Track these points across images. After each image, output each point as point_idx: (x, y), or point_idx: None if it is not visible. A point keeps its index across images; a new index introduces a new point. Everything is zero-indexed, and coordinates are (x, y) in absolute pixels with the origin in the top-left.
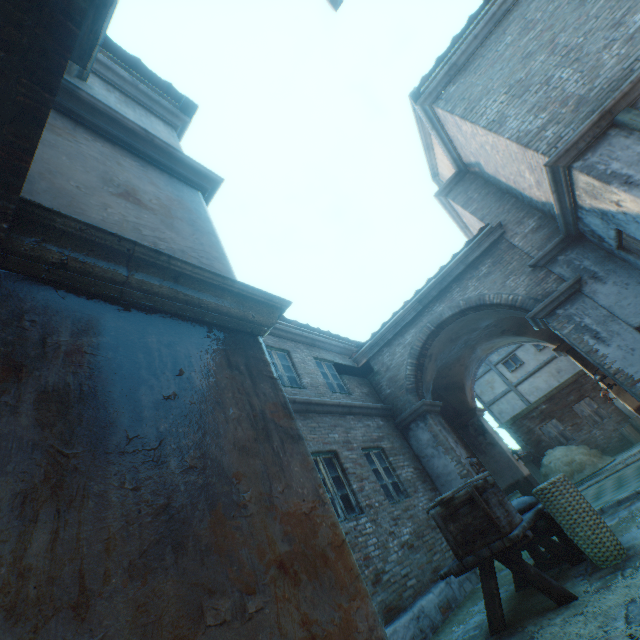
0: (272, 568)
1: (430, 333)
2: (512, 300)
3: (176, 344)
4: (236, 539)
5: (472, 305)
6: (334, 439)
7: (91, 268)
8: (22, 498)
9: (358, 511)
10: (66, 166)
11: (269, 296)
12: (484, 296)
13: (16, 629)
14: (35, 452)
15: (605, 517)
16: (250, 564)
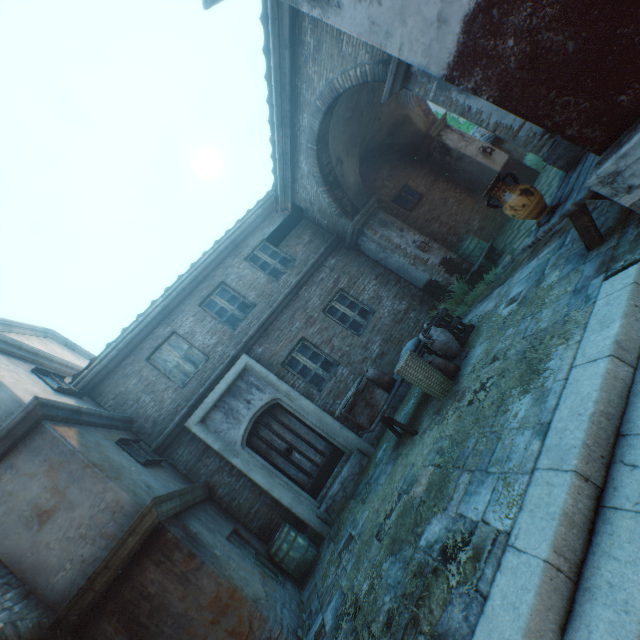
0: (210, 626)
1: (317, 154)
2: (362, 76)
3: (135, 584)
4: (196, 629)
5: (330, 103)
6: (297, 329)
7: (86, 604)
8: None
9: (336, 365)
10: (15, 546)
11: (141, 515)
12: (333, 84)
13: None
14: None
15: (506, 276)
16: (203, 631)
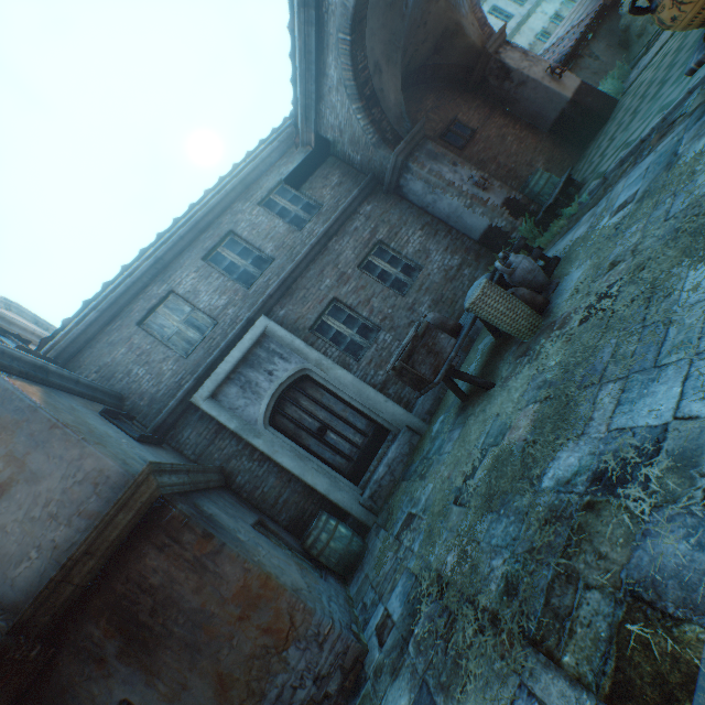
0: (237, 623)
1: (351, 49)
2: None
3: (130, 574)
4: (218, 628)
5: None
6: (327, 288)
7: (62, 602)
8: (147, 684)
9: (377, 330)
10: None
11: (134, 484)
12: None
13: (176, 702)
14: (137, 672)
15: (598, 198)
16: (228, 630)
